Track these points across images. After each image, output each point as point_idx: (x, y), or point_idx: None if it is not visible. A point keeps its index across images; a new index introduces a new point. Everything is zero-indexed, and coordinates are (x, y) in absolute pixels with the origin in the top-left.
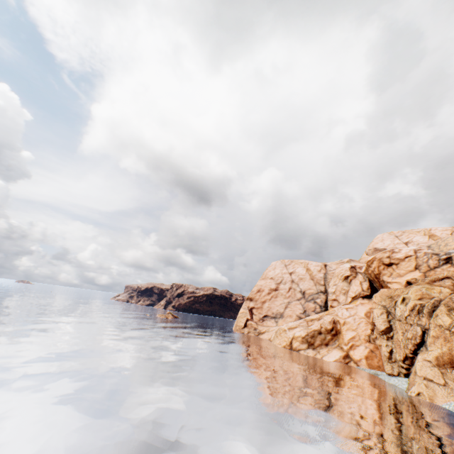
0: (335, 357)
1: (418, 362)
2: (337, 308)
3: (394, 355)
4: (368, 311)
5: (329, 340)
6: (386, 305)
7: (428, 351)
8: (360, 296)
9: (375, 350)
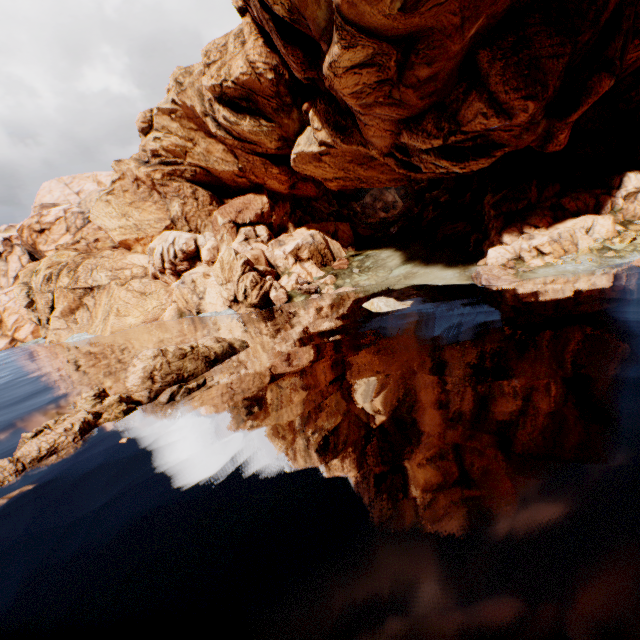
0: (1, 347)
1: (51, 320)
2: None
3: (43, 322)
4: None
5: None
6: (28, 281)
7: (57, 310)
8: None
9: None
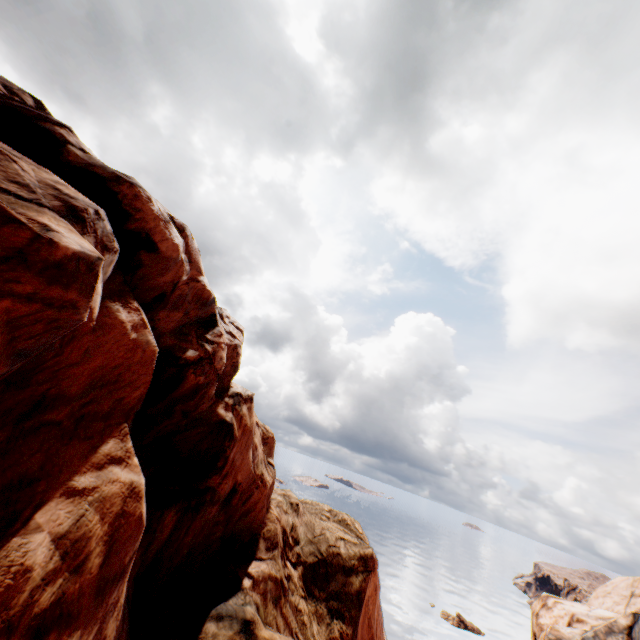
0: None
1: None
2: None
3: None
4: None
5: None
6: None
7: None
8: None
9: None
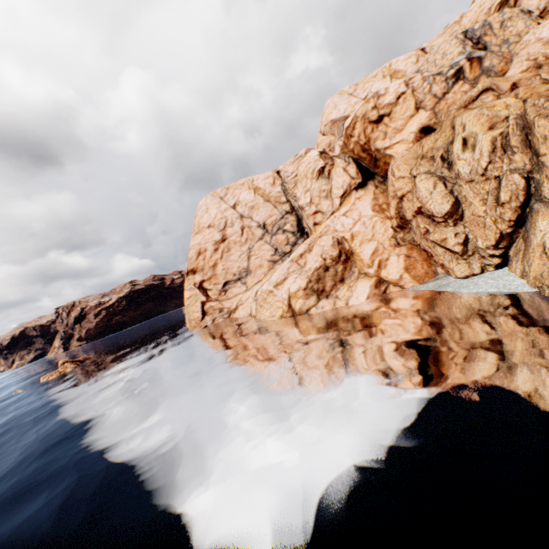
0: (366, 293)
1: (546, 233)
2: (330, 220)
3: (471, 245)
4: (373, 204)
5: (343, 273)
6: (430, 170)
7: None
8: (352, 190)
9: (412, 253)
